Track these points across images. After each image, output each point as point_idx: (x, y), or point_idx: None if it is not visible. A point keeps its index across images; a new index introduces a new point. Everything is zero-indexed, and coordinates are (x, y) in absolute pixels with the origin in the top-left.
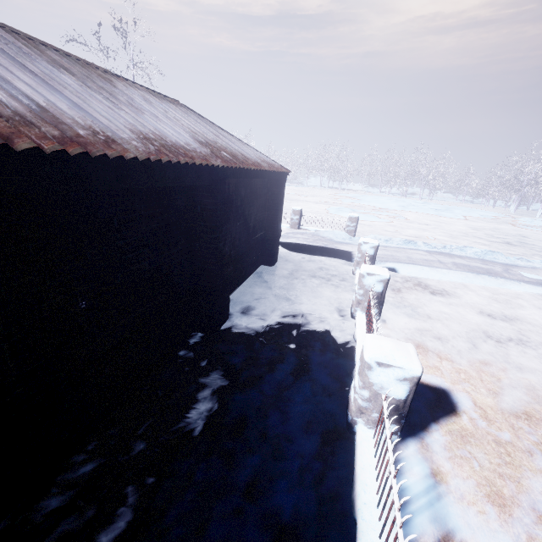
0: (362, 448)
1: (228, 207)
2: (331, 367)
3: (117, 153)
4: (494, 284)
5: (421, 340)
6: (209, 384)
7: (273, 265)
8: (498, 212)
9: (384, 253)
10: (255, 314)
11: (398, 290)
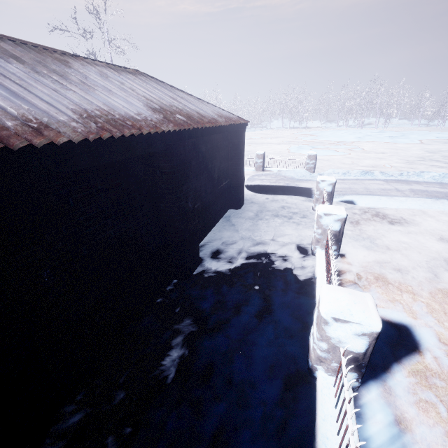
0: (323, 396)
1: (186, 168)
2: (293, 308)
3: (46, 141)
4: None
5: (380, 272)
6: (182, 331)
7: (240, 208)
8: None
9: (342, 186)
10: (223, 258)
11: (356, 222)
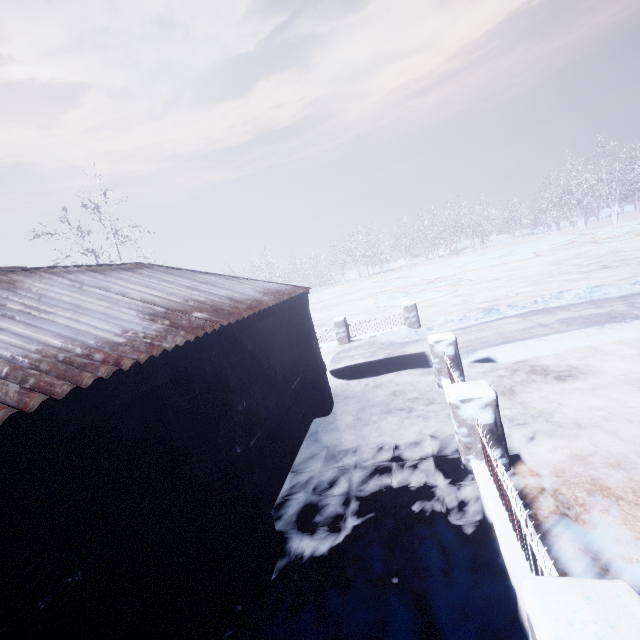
0: None
1: (219, 391)
2: (476, 616)
3: None
4: (631, 331)
5: (591, 479)
6: None
7: (330, 412)
8: (568, 235)
9: (466, 339)
10: (320, 523)
11: (510, 390)
